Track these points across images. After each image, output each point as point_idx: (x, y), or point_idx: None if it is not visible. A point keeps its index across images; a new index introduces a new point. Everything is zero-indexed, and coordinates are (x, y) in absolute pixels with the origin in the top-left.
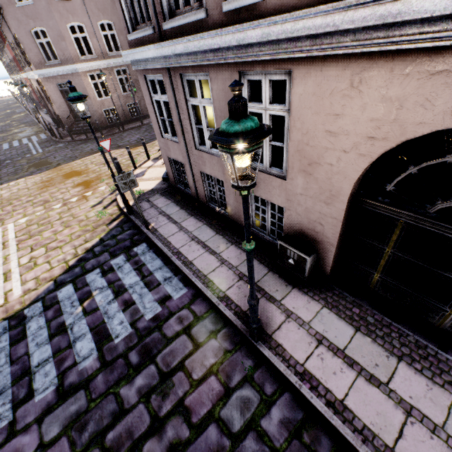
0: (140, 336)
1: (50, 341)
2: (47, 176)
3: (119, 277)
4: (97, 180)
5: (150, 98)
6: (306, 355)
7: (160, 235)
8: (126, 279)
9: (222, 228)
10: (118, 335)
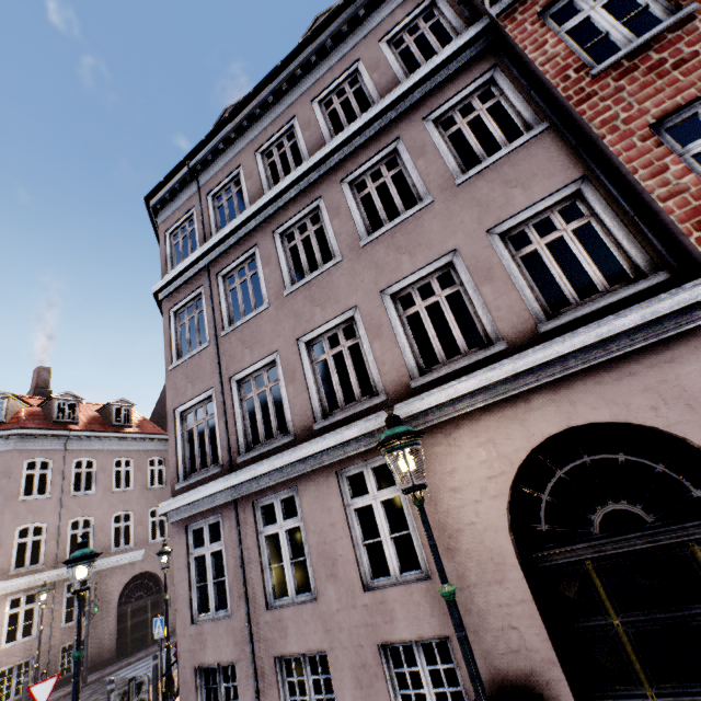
0: None
1: None
2: None
3: None
4: None
5: (187, 556)
6: None
7: None
8: None
9: None
10: None
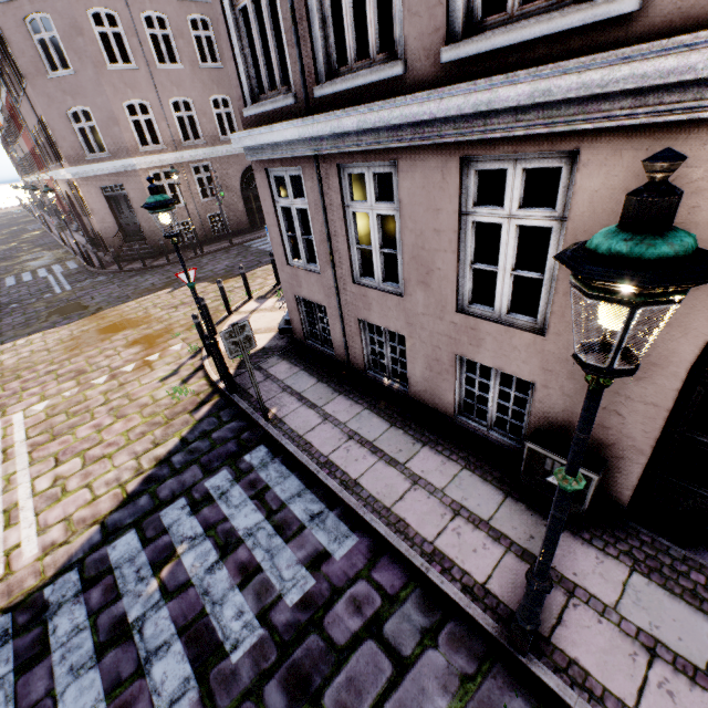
0: (281, 645)
1: (98, 661)
2: (81, 329)
3: (223, 513)
4: (167, 334)
5: (273, 204)
6: (636, 685)
7: (290, 430)
8: (237, 518)
9: (398, 415)
10: (236, 642)
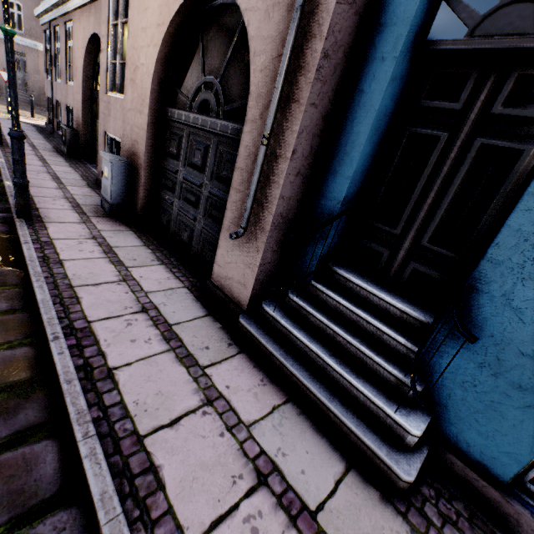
0: None
1: None
2: None
3: None
4: None
5: (46, 47)
6: None
7: None
8: None
9: (52, 140)
10: None
